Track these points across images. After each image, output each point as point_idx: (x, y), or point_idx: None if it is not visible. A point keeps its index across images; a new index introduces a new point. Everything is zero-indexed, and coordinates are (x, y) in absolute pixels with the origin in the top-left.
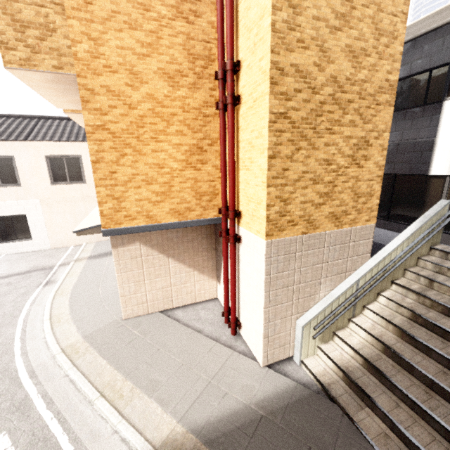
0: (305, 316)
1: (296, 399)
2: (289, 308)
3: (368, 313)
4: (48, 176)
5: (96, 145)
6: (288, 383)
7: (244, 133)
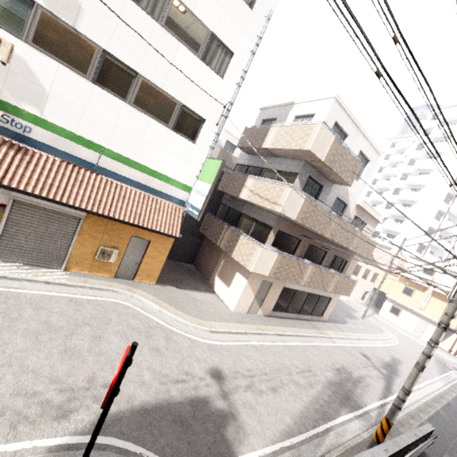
0: None
1: None
2: None
3: None
4: (362, 275)
5: None
6: None
7: None
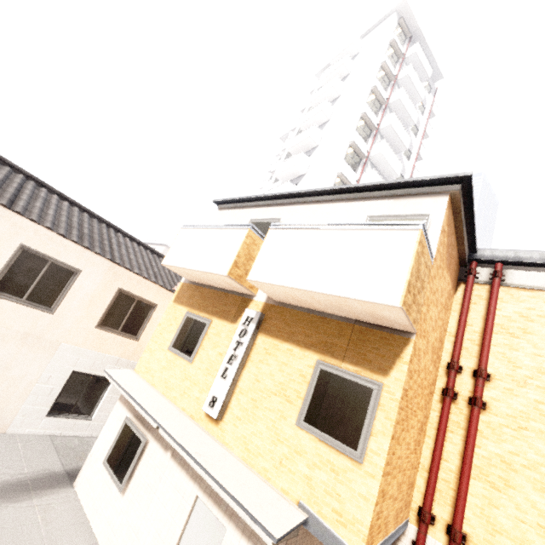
0: None
1: None
2: None
3: None
4: None
5: (398, 413)
6: None
7: (490, 443)
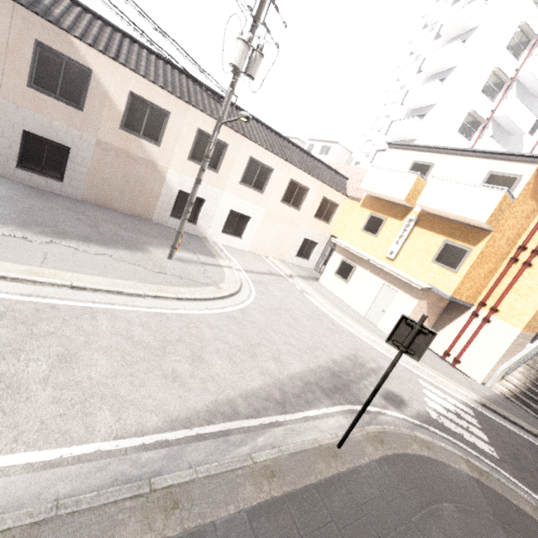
0: (502, 366)
1: (502, 399)
2: (501, 361)
3: (515, 373)
4: (282, 195)
5: (476, 259)
6: (494, 393)
7: (526, 280)
